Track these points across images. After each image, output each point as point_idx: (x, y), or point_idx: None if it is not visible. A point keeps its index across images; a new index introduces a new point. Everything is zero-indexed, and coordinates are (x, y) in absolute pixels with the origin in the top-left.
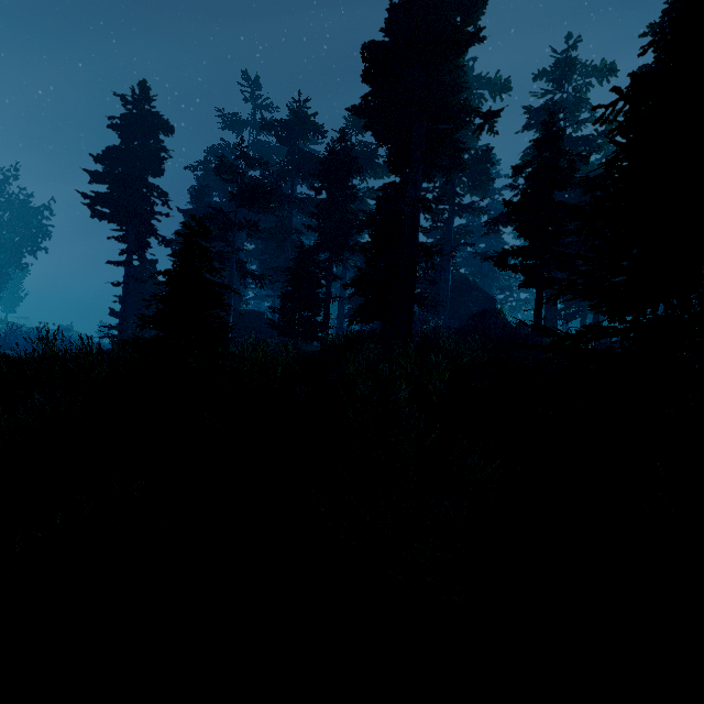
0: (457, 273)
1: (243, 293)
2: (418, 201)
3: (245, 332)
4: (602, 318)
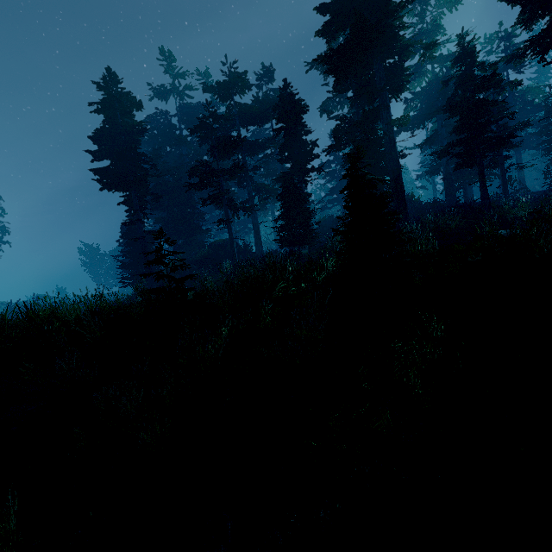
0: None
1: None
2: (397, 119)
3: None
4: (471, 186)
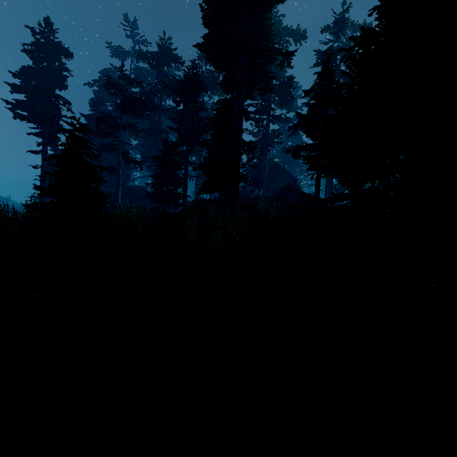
0: (272, 161)
1: (131, 174)
2: (241, 112)
3: (122, 199)
4: None
